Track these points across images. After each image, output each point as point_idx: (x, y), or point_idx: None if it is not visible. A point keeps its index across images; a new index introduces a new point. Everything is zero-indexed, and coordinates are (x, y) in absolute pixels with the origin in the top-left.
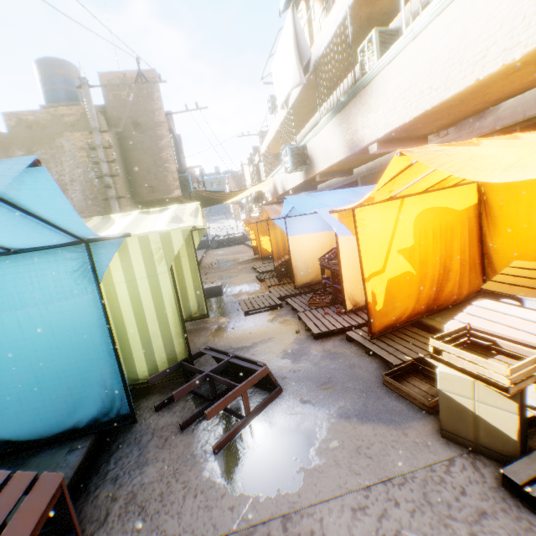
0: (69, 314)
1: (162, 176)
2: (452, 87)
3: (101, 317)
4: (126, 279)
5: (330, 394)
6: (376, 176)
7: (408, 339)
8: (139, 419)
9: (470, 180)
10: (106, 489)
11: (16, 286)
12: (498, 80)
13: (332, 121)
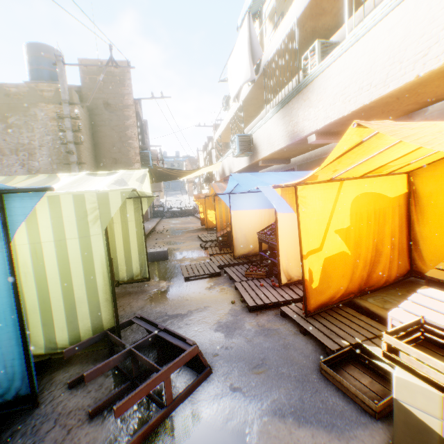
0: None
1: (125, 150)
2: (392, 83)
3: (9, 280)
4: (55, 238)
5: (263, 381)
6: (311, 165)
7: (343, 320)
8: (48, 397)
9: (401, 171)
10: None
11: None
12: (436, 79)
13: (276, 114)
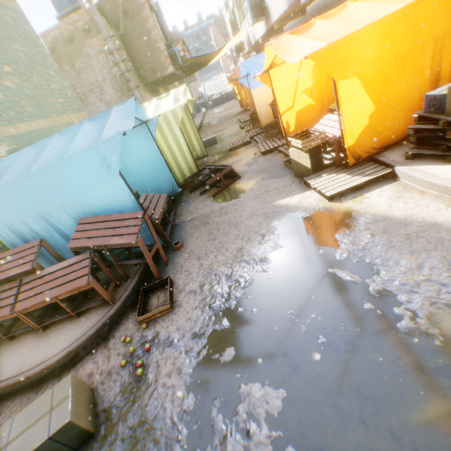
0: (147, 154)
1: (156, 57)
2: None
3: (159, 154)
4: (162, 137)
5: (260, 174)
6: (320, 15)
7: None
8: (184, 196)
9: None
10: (179, 211)
11: (127, 146)
12: None
13: None
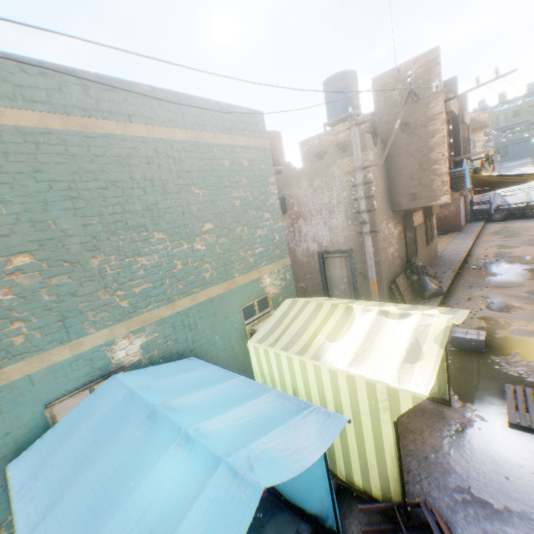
0: None
1: (426, 180)
2: None
3: (323, 460)
4: (351, 406)
5: None
6: None
7: None
8: (348, 527)
9: None
10: None
11: None
12: None
13: None
